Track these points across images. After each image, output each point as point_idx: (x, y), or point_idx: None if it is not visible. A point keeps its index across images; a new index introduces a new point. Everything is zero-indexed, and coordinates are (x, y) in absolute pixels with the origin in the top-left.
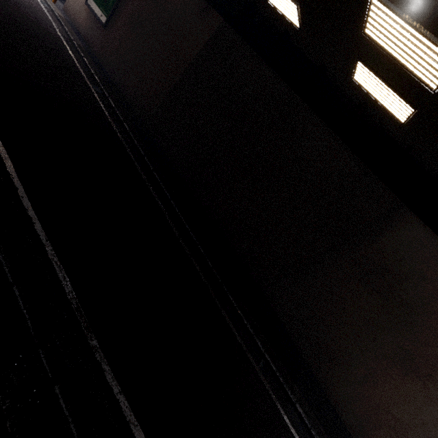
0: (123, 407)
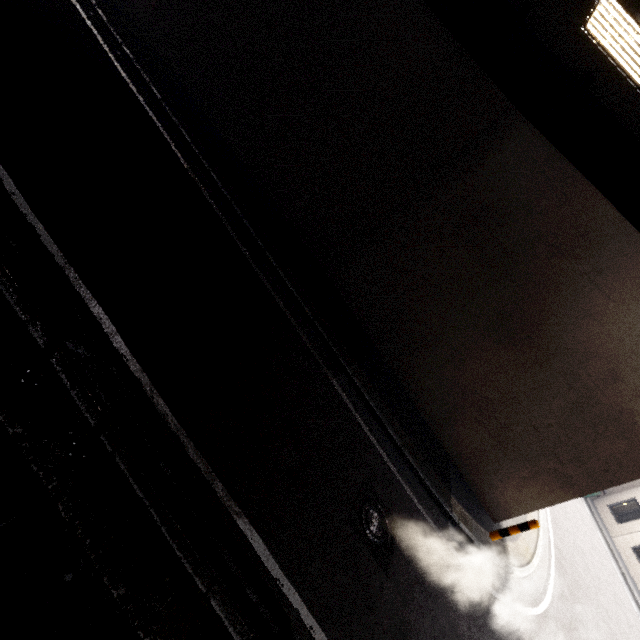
0: (70, 277)
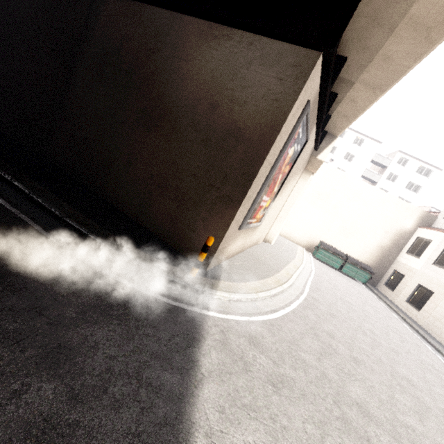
0: None
